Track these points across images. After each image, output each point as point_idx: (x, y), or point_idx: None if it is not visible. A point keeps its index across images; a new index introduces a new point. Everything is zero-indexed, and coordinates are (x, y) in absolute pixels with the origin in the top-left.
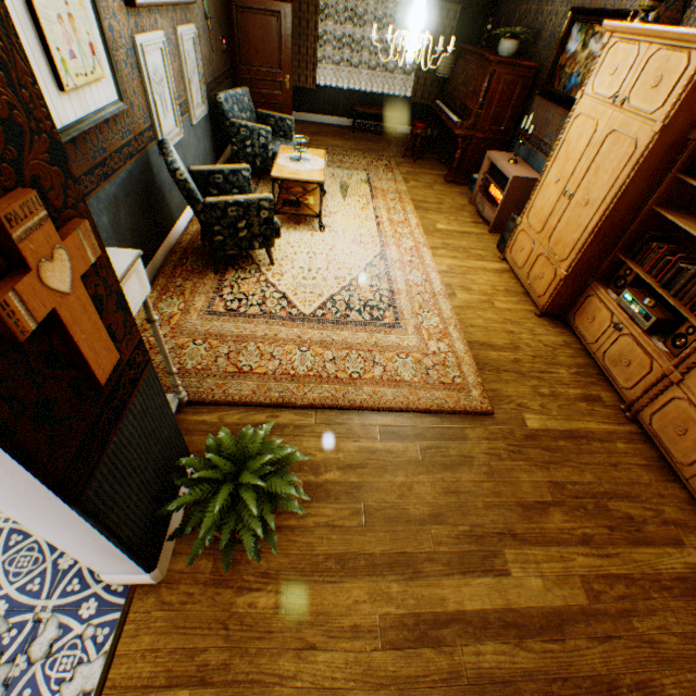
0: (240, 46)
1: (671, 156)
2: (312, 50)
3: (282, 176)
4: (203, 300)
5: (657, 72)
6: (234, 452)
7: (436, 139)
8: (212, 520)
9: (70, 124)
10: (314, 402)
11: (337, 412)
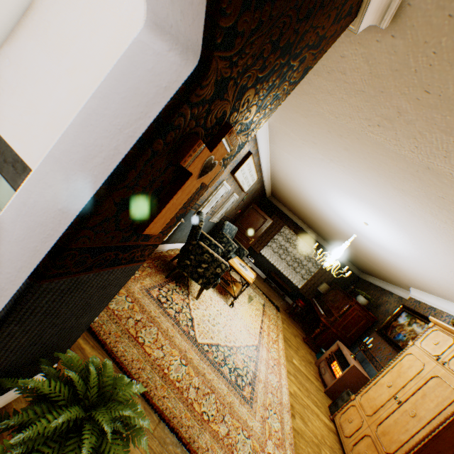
0: (243, 217)
1: None
2: (267, 240)
3: (233, 265)
4: (150, 282)
5: None
6: (107, 382)
7: (304, 316)
8: (41, 430)
9: None
10: (165, 410)
11: (174, 438)
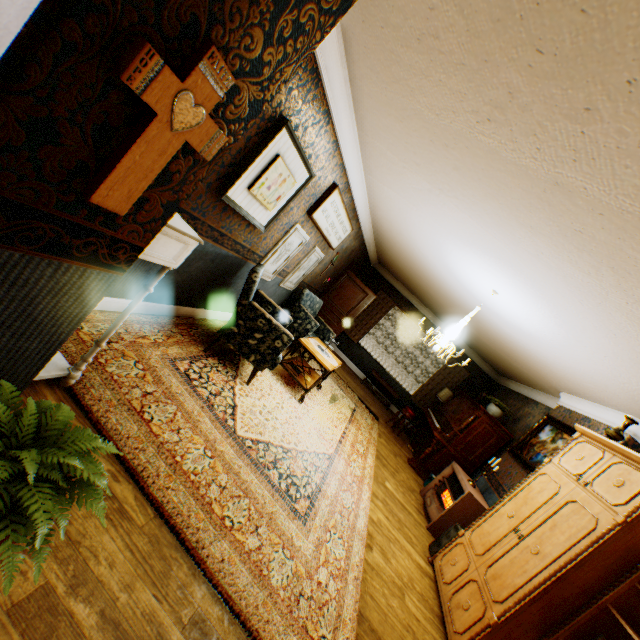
0: (335, 289)
1: (631, 558)
2: (370, 325)
3: (306, 344)
4: (178, 352)
5: (619, 476)
6: (53, 426)
7: (415, 432)
8: None
9: (234, 200)
10: (166, 504)
11: (174, 540)
